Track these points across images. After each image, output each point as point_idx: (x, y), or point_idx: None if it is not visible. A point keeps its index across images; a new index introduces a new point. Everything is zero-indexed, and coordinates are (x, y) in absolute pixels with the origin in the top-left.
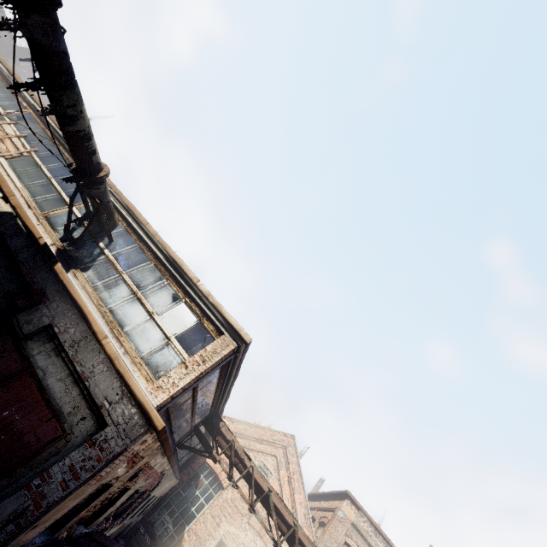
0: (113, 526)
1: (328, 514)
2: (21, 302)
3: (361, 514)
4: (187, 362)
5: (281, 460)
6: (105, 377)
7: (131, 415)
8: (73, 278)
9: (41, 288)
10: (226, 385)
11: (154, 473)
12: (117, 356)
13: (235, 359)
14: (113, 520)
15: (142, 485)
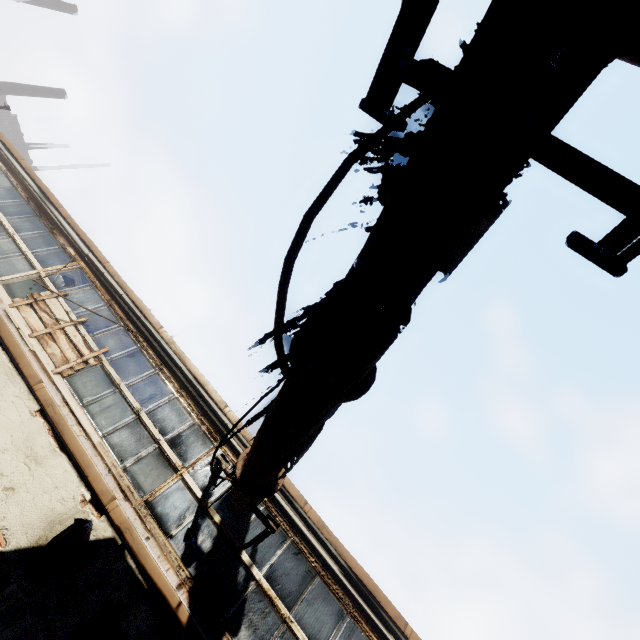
0: None
1: None
2: None
3: None
4: None
5: None
6: None
7: None
8: None
9: None
10: None
11: None
12: None
13: None
14: None
15: None
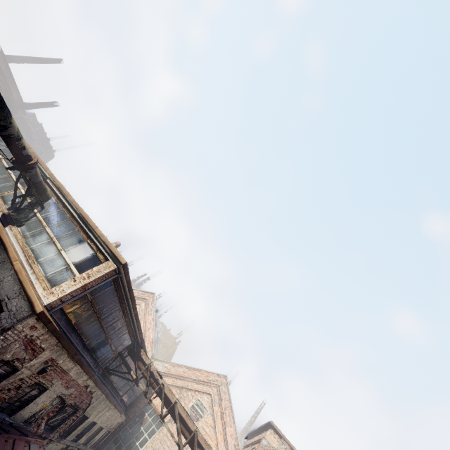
0: (49, 437)
1: (257, 445)
2: None
3: (282, 442)
4: (76, 278)
5: (215, 397)
6: (10, 284)
7: (21, 306)
8: (9, 230)
9: None
10: (129, 309)
11: (74, 382)
12: (21, 271)
13: (122, 280)
14: (48, 431)
15: (65, 393)
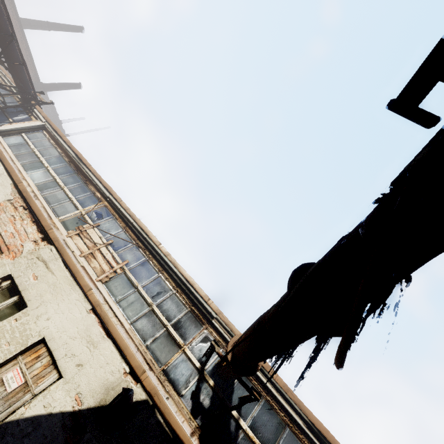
0: None
1: None
2: None
3: None
4: None
5: None
6: None
7: None
8: None
9: None
10: None
11: None
12: None
13: None
14: None
15: None
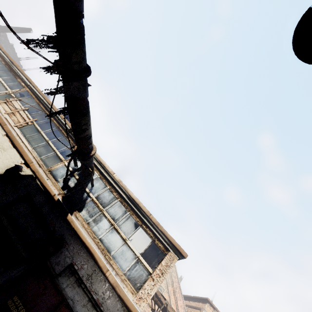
0: None
1: (196, 311)
2: (51, 248)
3: (215, 311)
4: (153, 276)
5: (169, 280)
6: (112, 301)
7: None
8: (75, 219)
9: (61, 234)
10: None
11: None
12: (117, 284)
13: None
14: None
15: None
